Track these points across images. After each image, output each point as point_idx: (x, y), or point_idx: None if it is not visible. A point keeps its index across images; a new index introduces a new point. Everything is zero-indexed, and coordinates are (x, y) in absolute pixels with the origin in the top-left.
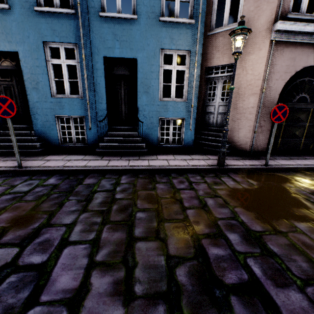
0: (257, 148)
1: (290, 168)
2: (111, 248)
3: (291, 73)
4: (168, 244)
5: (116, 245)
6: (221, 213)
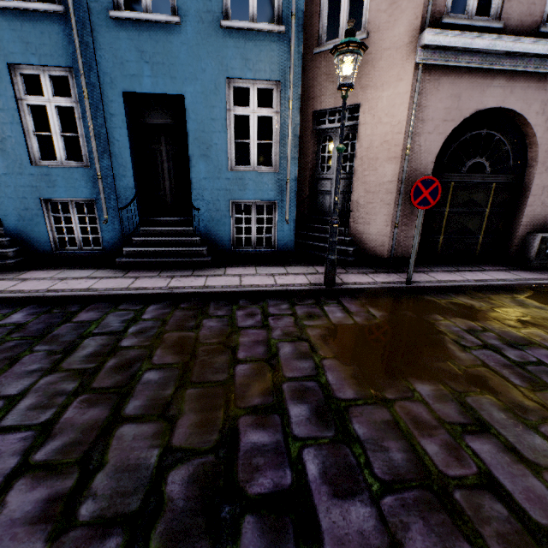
0: (401, 253)
1: (449, 286)
2: (70, 438)
3: (455, 121)
4: (176, 426)
5: (82, 432)
6: (295, 368)
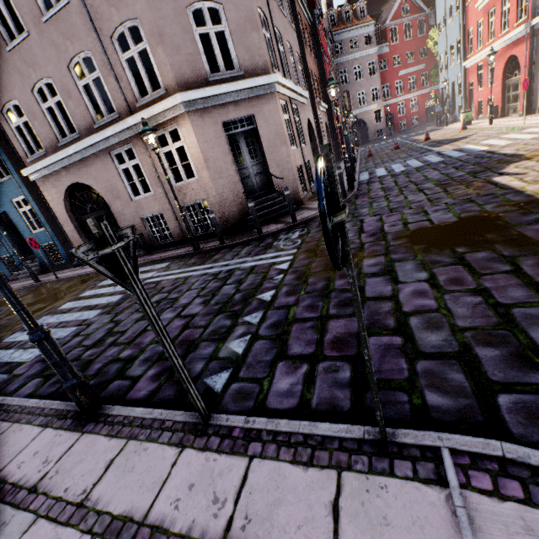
0: None
1: (69, 277)
2: None
3: (62, 196)
4: None
5: None
6: None
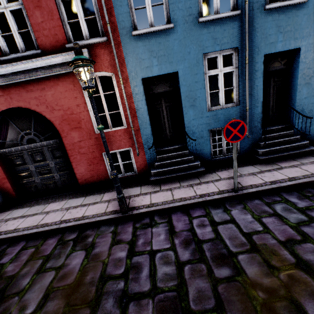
0: None
1: None
2: None
3: None
4: None
5: None
6: None
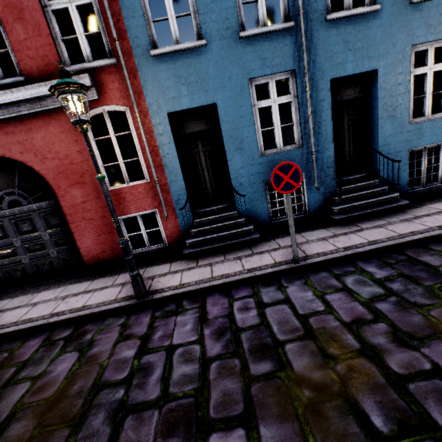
0: None
1: None
2: None
3: None
4: None
5: None
6: None
